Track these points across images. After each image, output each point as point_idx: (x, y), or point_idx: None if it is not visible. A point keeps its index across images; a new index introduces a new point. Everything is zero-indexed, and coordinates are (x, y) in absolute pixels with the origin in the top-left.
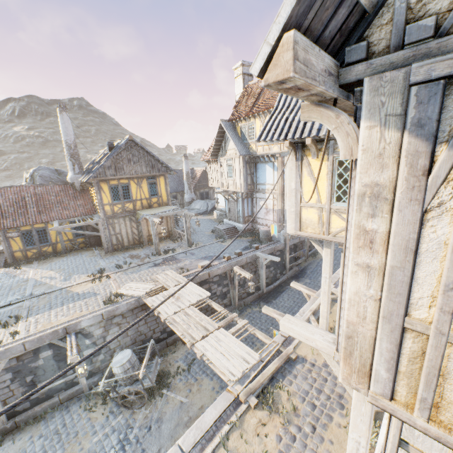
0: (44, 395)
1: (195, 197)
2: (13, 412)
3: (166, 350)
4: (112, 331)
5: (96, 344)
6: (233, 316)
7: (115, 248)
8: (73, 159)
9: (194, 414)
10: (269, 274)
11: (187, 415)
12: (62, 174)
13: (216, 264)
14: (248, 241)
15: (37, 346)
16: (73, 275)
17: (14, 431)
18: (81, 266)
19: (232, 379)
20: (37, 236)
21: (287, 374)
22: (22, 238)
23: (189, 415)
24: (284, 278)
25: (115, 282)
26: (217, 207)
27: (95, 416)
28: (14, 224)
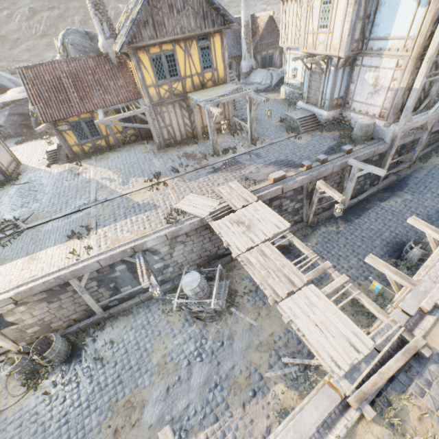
0: (128, 296)
1: (254, 64)
2: (107, 306)
3: (231, 265)
4: (177, 249)
5: (164, 259)
6: (326, 267)
7: (167, 144)
8: (98, 13)
9: (264, 340)
10: (355, 186)
11: (258, 339)
12: (94, 39)
13: (291, 175)
14: (334, 139)
15: (110, 262)
16: (130, 178)
17: (111, 318)
18: (136, 166)
19: (336, 372)
20: (86, 128)
21: (414, 376)
22: (73, 132)
23: (259, 340)
24: (374, 191)
25: (173, 191)
26: (287, 80)
27: (172, 320)
28: (60, 115)
